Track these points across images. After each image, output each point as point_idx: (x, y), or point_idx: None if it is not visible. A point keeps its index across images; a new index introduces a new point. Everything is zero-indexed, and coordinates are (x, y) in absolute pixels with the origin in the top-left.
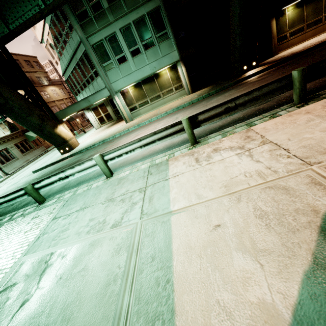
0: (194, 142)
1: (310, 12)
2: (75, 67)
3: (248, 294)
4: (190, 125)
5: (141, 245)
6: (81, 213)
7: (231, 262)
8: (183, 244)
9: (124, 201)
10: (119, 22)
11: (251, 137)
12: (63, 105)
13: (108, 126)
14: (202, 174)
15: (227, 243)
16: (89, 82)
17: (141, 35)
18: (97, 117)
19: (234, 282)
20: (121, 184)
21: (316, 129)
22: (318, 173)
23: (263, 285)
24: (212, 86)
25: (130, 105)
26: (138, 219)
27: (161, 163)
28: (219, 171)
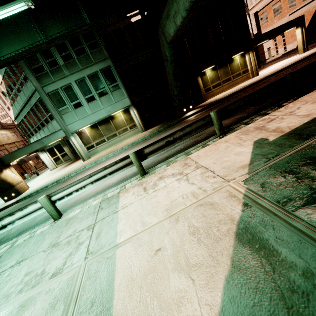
0: (143, 173)
1: (222, 73)
2: (28, 112)
3: (182, 315)
4: (137, 158)
5: (81, 291)
6: (16, 268)
7: (168, 285)
8: (126, 277)
9: (70, 243)
10: (75, 75)
11: (188, 164)
12: (14, 148)
13: (65, 166)
14: (148, 202)
15: (166, 266)
16: (44, 125)
17: (95, 86)
18: (53, 158)
19: (169, 306)
20: (70, 225)
21: (231, 153)
22: (233, 187)
23: (194, 301)
24: (161, 125)
25: (87, 144)
26: (83, 261)
27: (112, 197)
28: (162, 197)
